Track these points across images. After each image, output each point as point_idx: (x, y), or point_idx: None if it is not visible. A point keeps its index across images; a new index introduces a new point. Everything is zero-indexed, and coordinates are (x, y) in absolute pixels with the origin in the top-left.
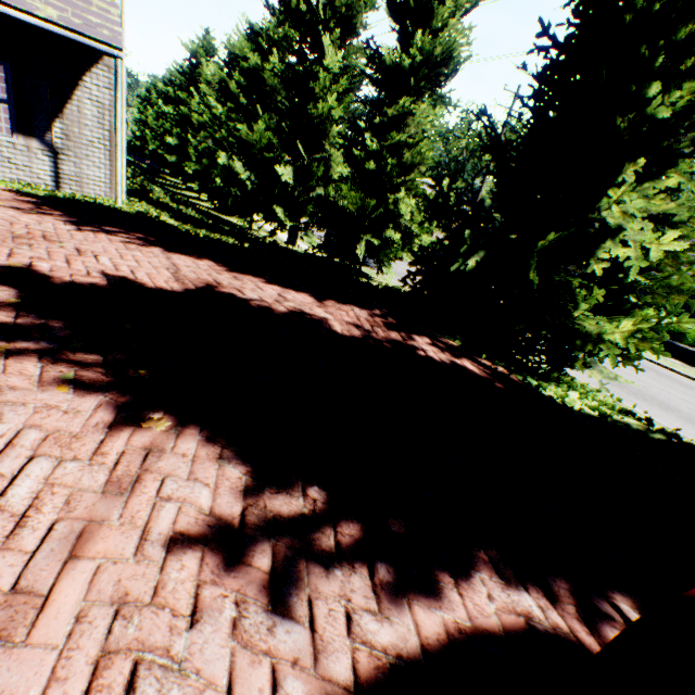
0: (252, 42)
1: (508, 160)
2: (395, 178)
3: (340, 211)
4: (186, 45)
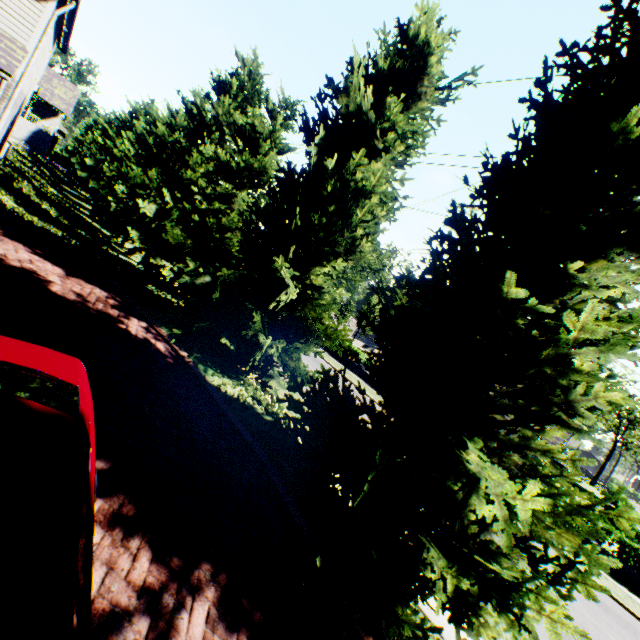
0: (169, 119)
1: (250, 232)
2: (215, 232)
3: (163, 240)
4: (130, 102)
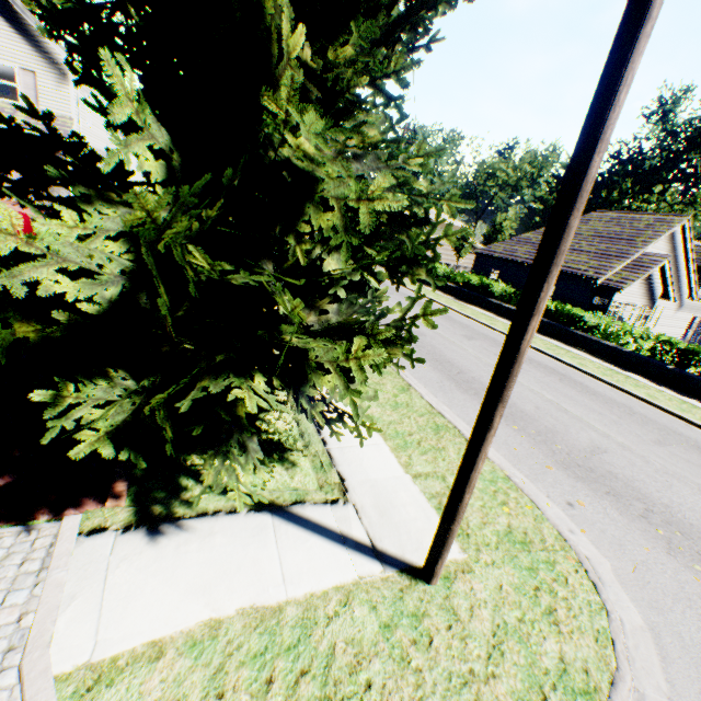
0: None
1: None
2: None
3: None
4: None
